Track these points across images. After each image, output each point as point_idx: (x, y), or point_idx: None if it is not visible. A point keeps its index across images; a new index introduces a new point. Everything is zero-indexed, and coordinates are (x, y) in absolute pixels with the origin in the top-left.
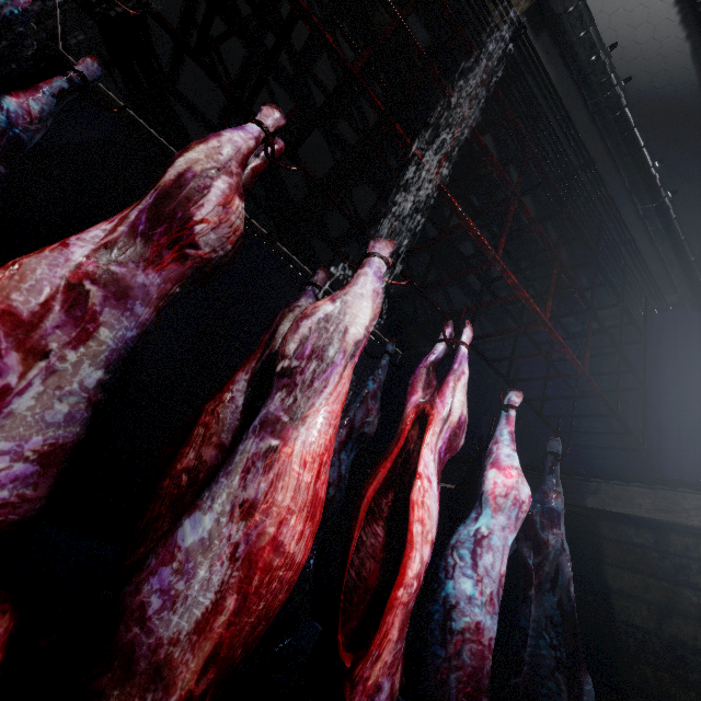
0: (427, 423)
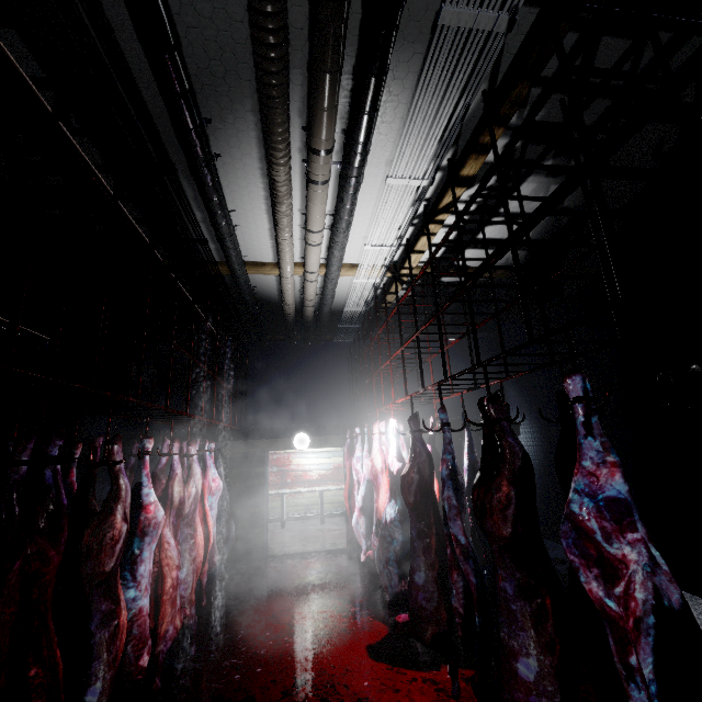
0: (204, 491)
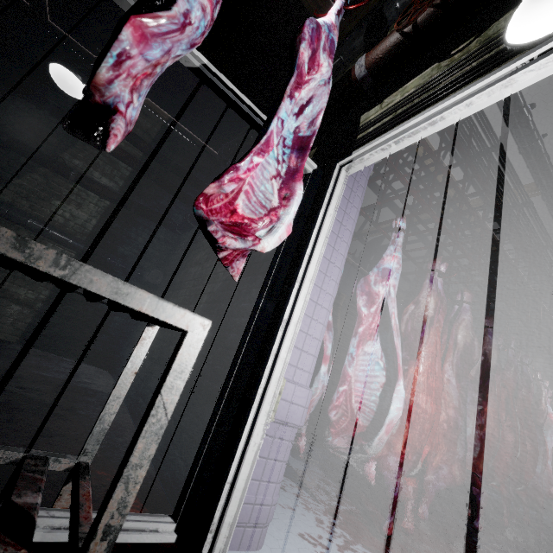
0: None
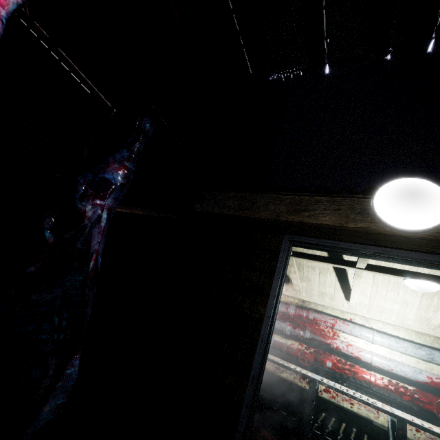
0: None
